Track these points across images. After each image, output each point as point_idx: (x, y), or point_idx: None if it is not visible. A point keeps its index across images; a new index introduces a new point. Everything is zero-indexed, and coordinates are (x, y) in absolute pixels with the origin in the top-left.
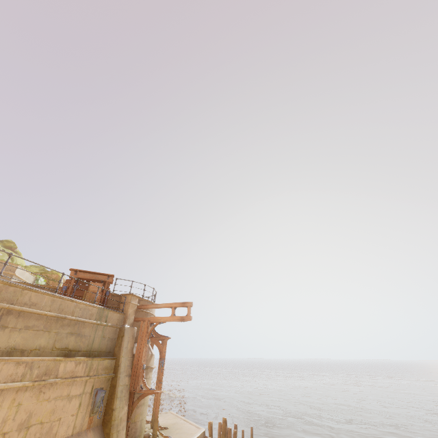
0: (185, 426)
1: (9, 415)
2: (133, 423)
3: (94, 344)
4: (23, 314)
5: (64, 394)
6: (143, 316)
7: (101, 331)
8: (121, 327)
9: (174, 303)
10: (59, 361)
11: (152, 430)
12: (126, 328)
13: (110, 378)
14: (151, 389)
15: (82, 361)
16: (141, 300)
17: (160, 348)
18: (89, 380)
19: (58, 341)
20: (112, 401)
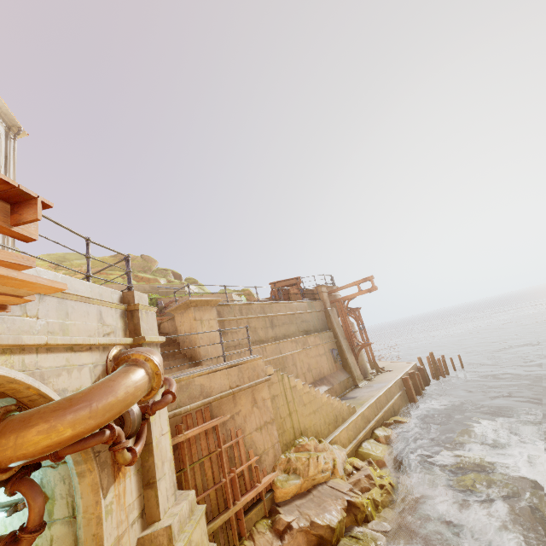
0: (397, 364)
1: (301, 365)
2: (361, 366)
3: (315, 325)
4: (278, 317)
5: (317, 354)
6: (334, 299)
7: (315, 316)
8: (325, 310)
9: (356, 281)
10: (306, 337)
11: (373, 370)
12: (329, 310)
13: (334, 342)
14: (365, 343)
15: (316, 335)
16: (327, 288)
17: (356, 317)
18: (324, 345)
19: (299, 327)
20: (343, 354)
